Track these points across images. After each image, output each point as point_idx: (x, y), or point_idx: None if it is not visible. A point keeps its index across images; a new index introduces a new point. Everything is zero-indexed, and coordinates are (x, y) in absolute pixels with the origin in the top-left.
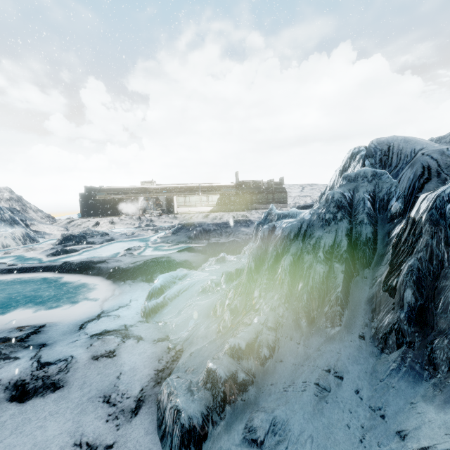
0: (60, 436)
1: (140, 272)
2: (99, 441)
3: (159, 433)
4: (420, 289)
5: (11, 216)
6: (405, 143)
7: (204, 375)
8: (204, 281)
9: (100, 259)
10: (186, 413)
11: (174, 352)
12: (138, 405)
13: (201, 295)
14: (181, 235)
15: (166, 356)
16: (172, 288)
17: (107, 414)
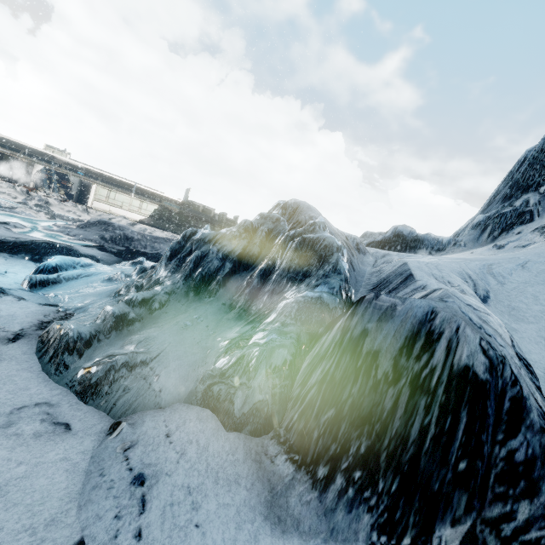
0: None
1: (24, 249)
2: None
3: (39, 354)
4: (262, 279)
5: None
6: (307, 208)
7: (99, 314)
8: (112, 273)
9: None
10: (77, 330)
11: (63, 314)
12: (17, 337)
13: (106, 283)
14: (90, 232)
15: (55, 315)
16: (71, 271)
17: None
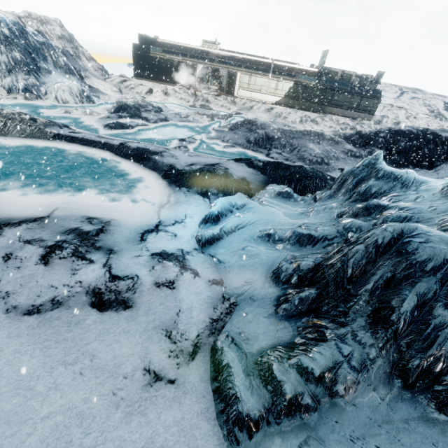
0: (133, 357)
1: (195, 181)
2: (163, 373)
3: (212, 385)
4: None
5: (65, 62)
6: None
7: (266, 373)
8: (264, 223)
9: (155, 149)
10: (245, 406)
11: (228, 304)
12: (195, 350)
13: (259, 242)
14: (239, 135)
15: (221, 307)
16: (229, 220)
17: (169, 350)
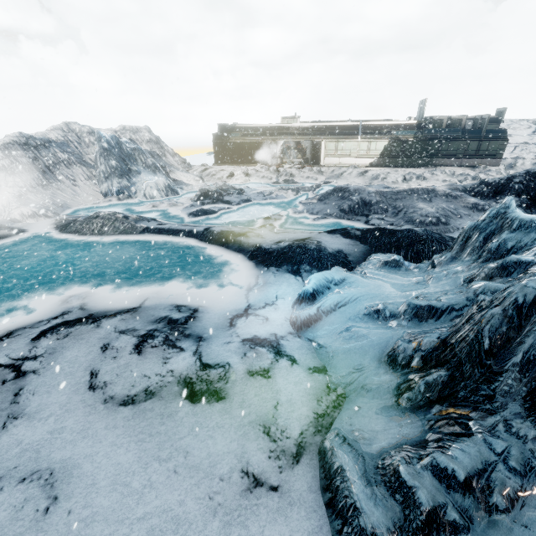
0: (229, 456)
1: (284, 259)
2: (264, 477)
3: (324, 497)
4: None
5: (153, 162)
6: None
7: (391, 478)
8: (370, 298)
9: (240, 231)
10: (368, 520)
11: (334, 396)
12: (299, 451)
13: (366, 320)
14: (329, 205)
15: (326, 399)
16: (327, 298)
17: (269, 449)
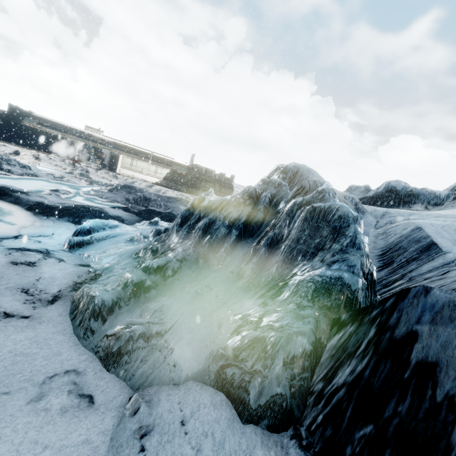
0: None
1: (67, 213)
2: (16, 313)
3: (71, 316)
4: (269, 248)
5: None
6: (307, 171)
7: (120, 281)
8: (133, 234)
9: (19, 189)
10: (101, 298)
11: (93, 274)
12: (55, 299)
13: (128, 243)
14: (118, 195)
15: (86, 275)
16: (101, 232)
17: (25, 299)
